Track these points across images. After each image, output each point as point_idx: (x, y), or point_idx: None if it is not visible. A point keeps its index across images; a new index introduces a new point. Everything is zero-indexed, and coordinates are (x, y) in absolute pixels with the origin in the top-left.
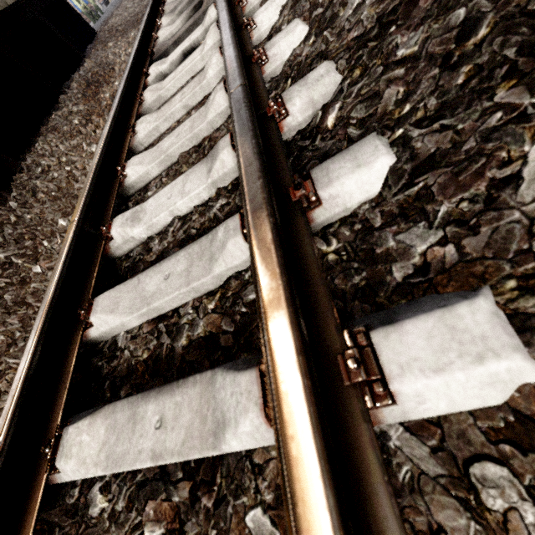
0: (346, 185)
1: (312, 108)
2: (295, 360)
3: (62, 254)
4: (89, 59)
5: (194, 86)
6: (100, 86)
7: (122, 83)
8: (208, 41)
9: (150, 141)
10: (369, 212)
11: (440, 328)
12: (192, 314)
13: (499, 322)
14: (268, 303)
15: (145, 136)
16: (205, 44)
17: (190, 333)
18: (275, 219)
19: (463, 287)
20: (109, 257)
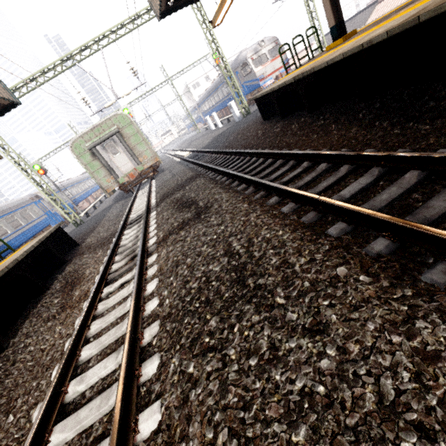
0: (148, 369)
1: (151, 336)
2: (117, 422)
3: (44, 404)
4: (70, 264)
5: (121, 309)
6: (74, 285)
7: (89, 301)
8: (131, 286)
9: (96, 332)
10: (153, 377)
11: (150, 410)
12: (98, 425)
13: (158, 406)
14: (116, 409)
15: (94, 330)
16: (129, 287)
17: (95, 434)
18: (124, 384)
19: (158, 399)
20: (62, 403)
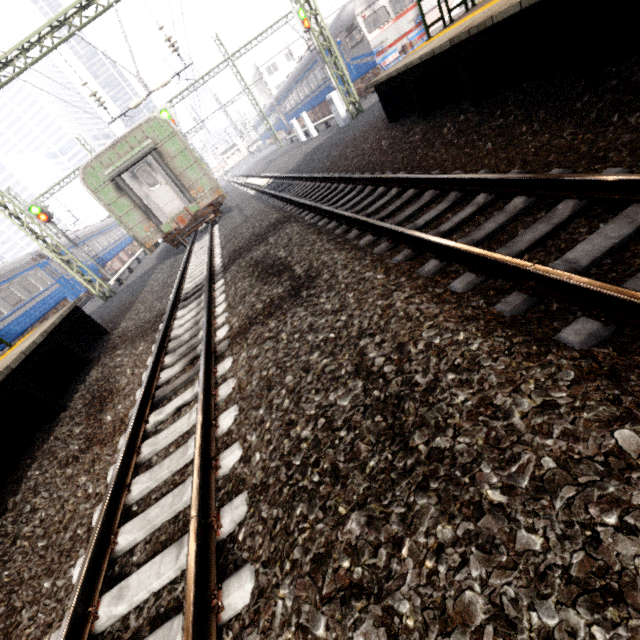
0: (234, 598)
1: (234, 523)
2: None
3: None
4: (96, 366)
5: (179, 457)
6: (104, 402)
7: (126, 440)
8: (193, 415)
9: (141, 496)
10: (245, 614)
11: None
12: None
13: None
14: None
15: (138, 493)
16: (191, 417)
17: None
18: (193, 637)
19: None
20: (91, 634)
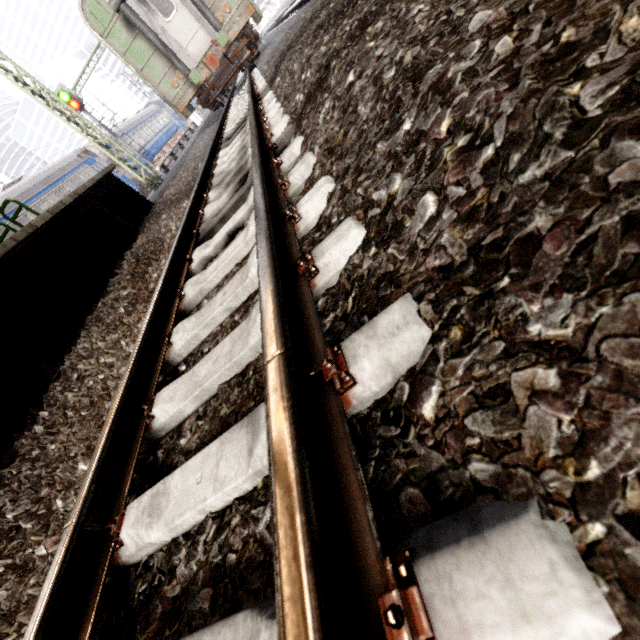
0: None
1: (391, 373)
2: None
3: (40, 603)
4: (142, 234)
5: (236, 286)
6: (150, 264)
7: (160, 280)
8: (251, 227)
9: (189, 350)
10: None
11: None
12: None
13: None
14: None
15: (183, 346)
16: (248, 231)
17: None
18: None
19: None
20: (120, 565)
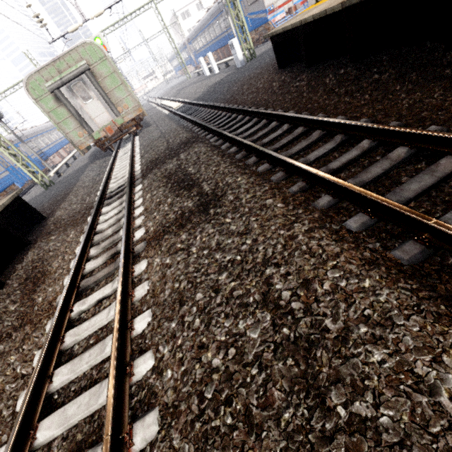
0: None
1: (145, 441)
2: None
3: None
4: (33, 249)
5: (97, 353)
6: (37, 283)
7: (51, 330)
8: (111, 312)
9: (62, 385)
10: None
11: None
12: None
13: None
14: None
15: (59, 384)
16: (109, 313)
17: None
18: None
19: None
20: None
